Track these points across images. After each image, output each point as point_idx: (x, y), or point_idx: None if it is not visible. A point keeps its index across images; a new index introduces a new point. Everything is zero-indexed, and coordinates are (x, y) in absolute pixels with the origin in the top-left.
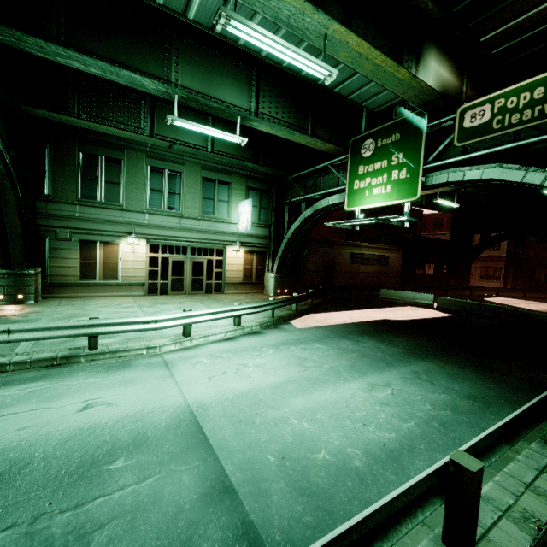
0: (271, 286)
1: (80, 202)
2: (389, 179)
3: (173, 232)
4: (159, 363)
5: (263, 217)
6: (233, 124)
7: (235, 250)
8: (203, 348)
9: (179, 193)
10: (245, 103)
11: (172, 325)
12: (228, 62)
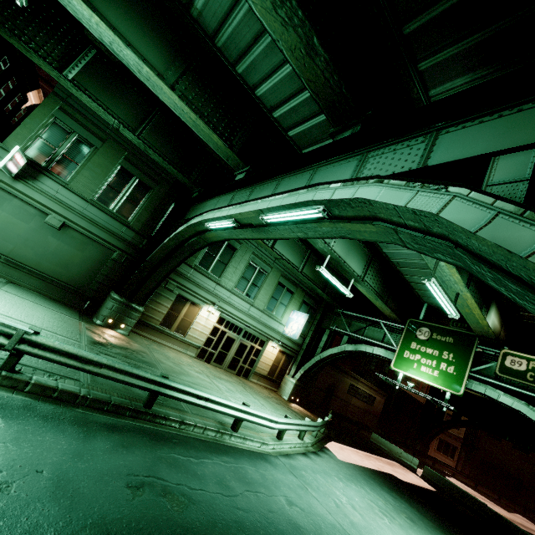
0: (288, 390)
1: (195, 266)
2: (437, 366)
3: (241, 314)
4: (285, 467)
5: (303, 328)
6: (321, 259)
7: (274, 346)
8: (297, 459)
9: (259, 287)
10: (359, 271)
11: (281, 428)
12: (361, 245)
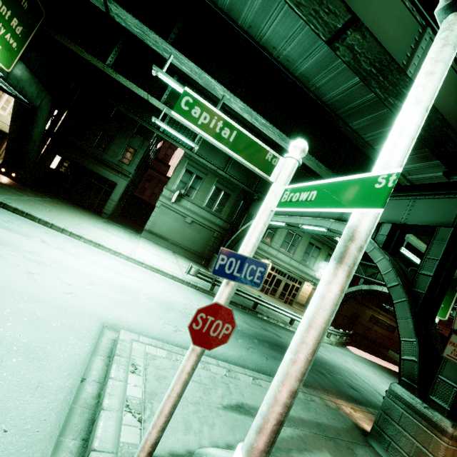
0: None
1: None
2: None
3: (285, 264)
4: None
5: None
6: None
7: (308, 285)
8: (325, 343)
9: (296, 246)
10: None
11: None
12: None
